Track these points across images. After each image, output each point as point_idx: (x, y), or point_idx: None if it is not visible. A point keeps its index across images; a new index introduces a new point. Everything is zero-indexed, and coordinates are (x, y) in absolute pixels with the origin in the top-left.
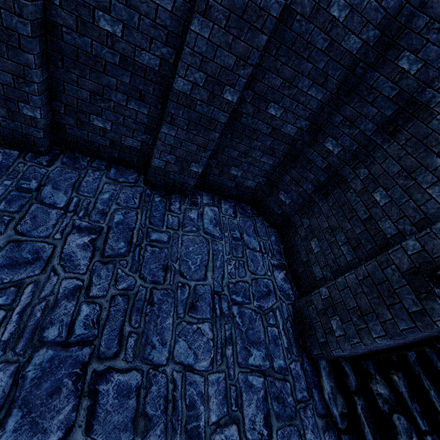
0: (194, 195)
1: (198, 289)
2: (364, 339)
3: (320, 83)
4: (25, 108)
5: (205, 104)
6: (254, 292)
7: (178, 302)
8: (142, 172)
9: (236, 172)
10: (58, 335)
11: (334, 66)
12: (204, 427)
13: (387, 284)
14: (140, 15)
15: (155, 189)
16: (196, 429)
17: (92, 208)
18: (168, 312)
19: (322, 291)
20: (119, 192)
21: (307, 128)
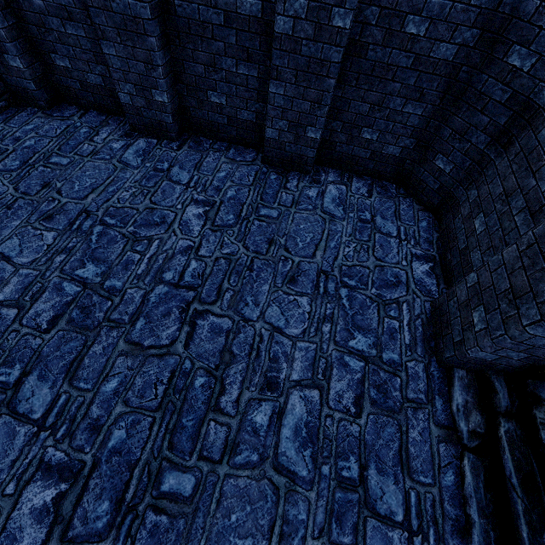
0: (318, 172)
1: (302, 265)
2: (510, 329)
3: None
4: (156, 94)
5: (312, 41)
6: (375, 279)
7: (277, 273)
8: (261, 150)
9: (370, 135)
10: (172, 278)
11: None
12: (284, 380)
13: None
14: None
15: (272, 167)
16: (276, 379)
17: (209, 185)
18: (266, 280)
19: (469, 278)
20: (235, 170)
21: (476, 42)
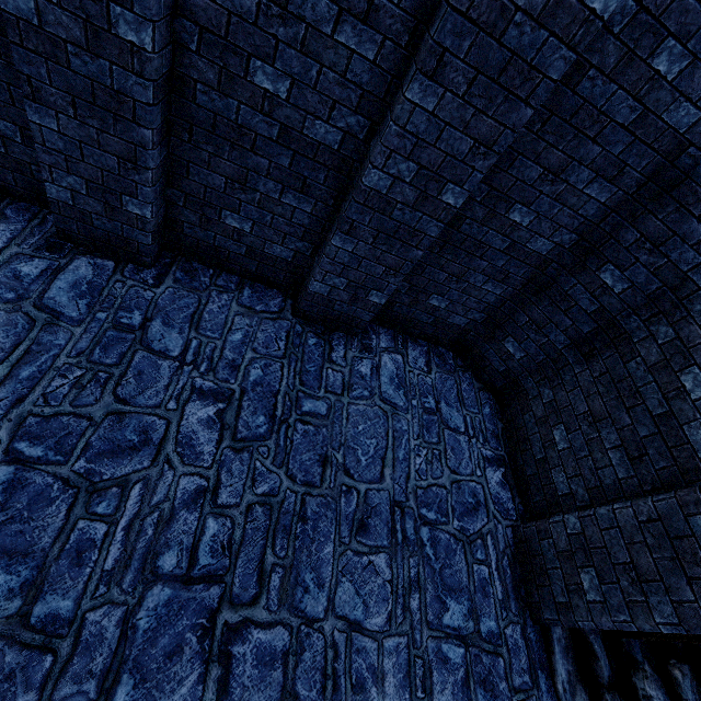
0: (367, 333)
1: (370, 496)
2: (639, 619)
3: (609, 177)
4: (131, 203)
5: (410, 208)
6: (455, 504)
7: (341, 518)
8: (290, 293)
9: (439, 302)
10: (176, 564)
11: (640, 151)
12: None
13: (692, 542)
14: (321, 67)
15: (309, 323)
16: None
17: (218, 358)
18: (327, 534)
19: (569, 522)
20: (257, 329)
21: (571, 245)
